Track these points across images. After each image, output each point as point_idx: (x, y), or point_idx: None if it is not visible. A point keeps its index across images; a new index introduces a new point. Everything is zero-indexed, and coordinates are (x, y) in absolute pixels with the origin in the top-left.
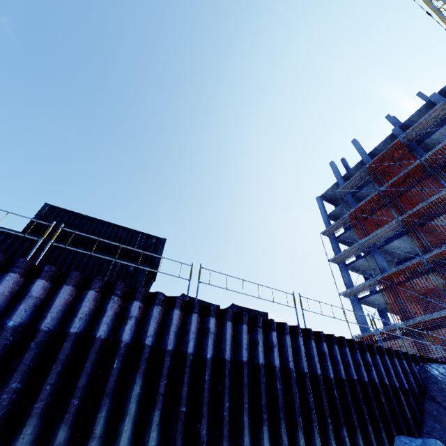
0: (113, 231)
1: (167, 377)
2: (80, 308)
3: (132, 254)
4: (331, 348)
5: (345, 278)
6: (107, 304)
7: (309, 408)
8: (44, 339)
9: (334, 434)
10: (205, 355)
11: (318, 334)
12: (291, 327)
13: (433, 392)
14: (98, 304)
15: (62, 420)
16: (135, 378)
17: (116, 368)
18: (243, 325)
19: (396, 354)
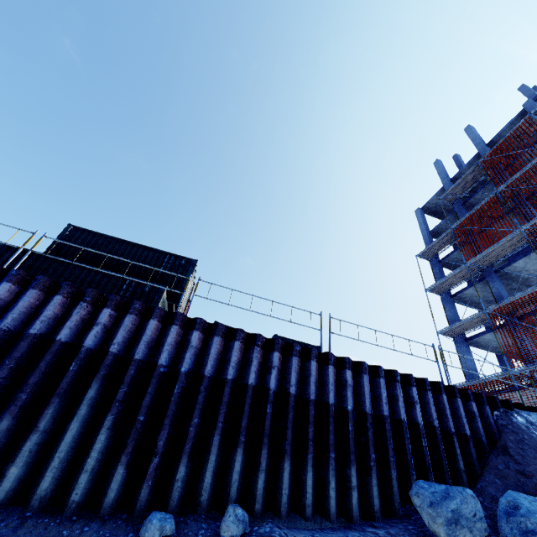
0: (138, 251)
1: (129, 385)
2: (44, 311)
3: (156, 276)
4: (358, 377)
5: (449, 312)
6: (74, 310)
7: (307, 438)
8: (3, 338)
9: (338, 471)
10: (179, 369)
11: (341, 360)
12: (305, 350)
13: (506, 443)
14: (66, 310)
15: (8, 411)
16: (92, 382)
17: (72, 370)
18: (235, 341)
19: (464, 394)
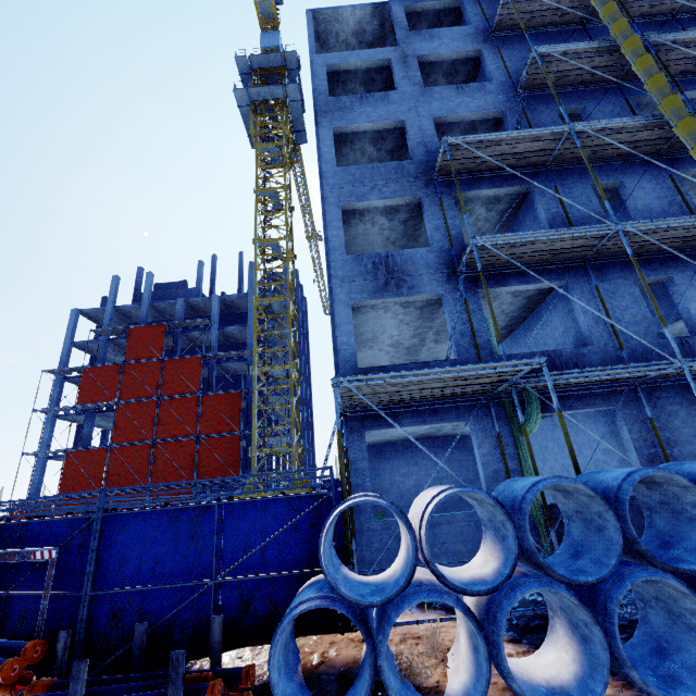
0: None
1: None
2: None
3: None
4: None
5: (47, 431)
6: None
7: None
8: None
9: None
10: None
11: None
12: None
13: None
14: None
15: None
16: None
17: None
18: None
19: None
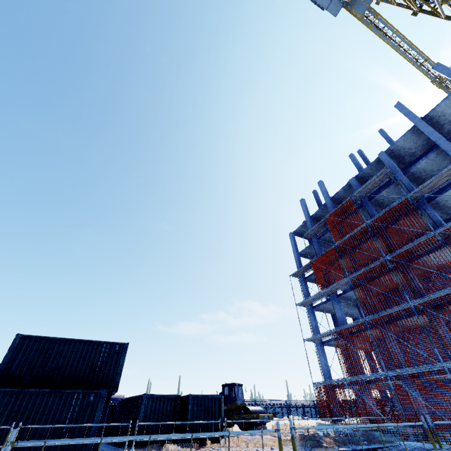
0: (80, 347)
1: None
2: None
3: (96, 368)
4: None
5: (312, 321)
6: None
7: None
8: None
9: None
10: None
11: None
12: None
13: None
14: None
15: None
16: None
17: None
18: None
19: None
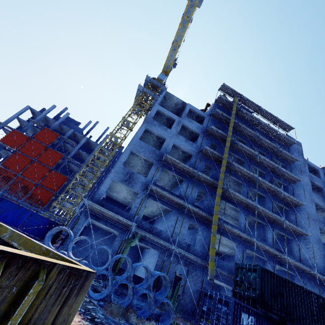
0: None
1: None
2: None
3: None
4: None
5: None
6: None
7: None
8: None
9: None
10: None
11: None
12: None
13: None
14: None
15: None
16: None
17: None
18: None
19: None
